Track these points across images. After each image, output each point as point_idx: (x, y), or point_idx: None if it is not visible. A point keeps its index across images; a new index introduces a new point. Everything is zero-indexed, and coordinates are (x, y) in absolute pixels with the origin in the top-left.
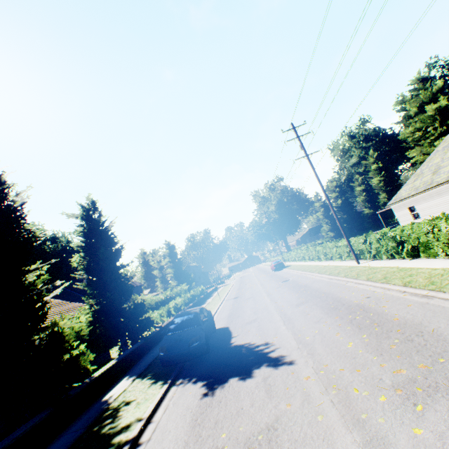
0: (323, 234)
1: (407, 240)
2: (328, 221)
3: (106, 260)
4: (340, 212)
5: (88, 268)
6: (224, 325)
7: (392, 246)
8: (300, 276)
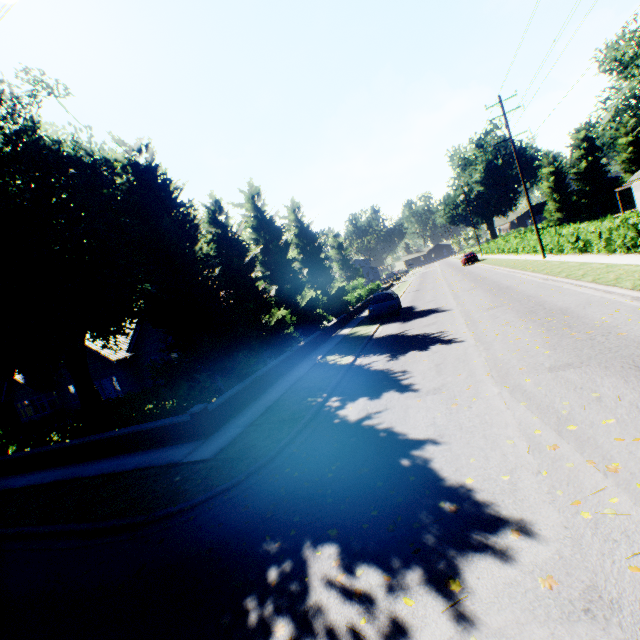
0: (547, 216)
1: (581, 238)
2: (558, 196)
3: (313, 255)
4: (581, 181)
5: (303, 261)
6: (407, 305)
7: (571, 243)
8: (487, 271)
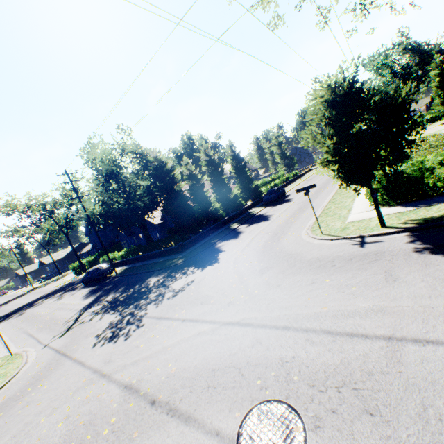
0: (435, 108)
1: None
2: (443, 92)
3: (241, 169)
4: None
5: (235, 173)
6: (289, 194)
7: None
8: None
